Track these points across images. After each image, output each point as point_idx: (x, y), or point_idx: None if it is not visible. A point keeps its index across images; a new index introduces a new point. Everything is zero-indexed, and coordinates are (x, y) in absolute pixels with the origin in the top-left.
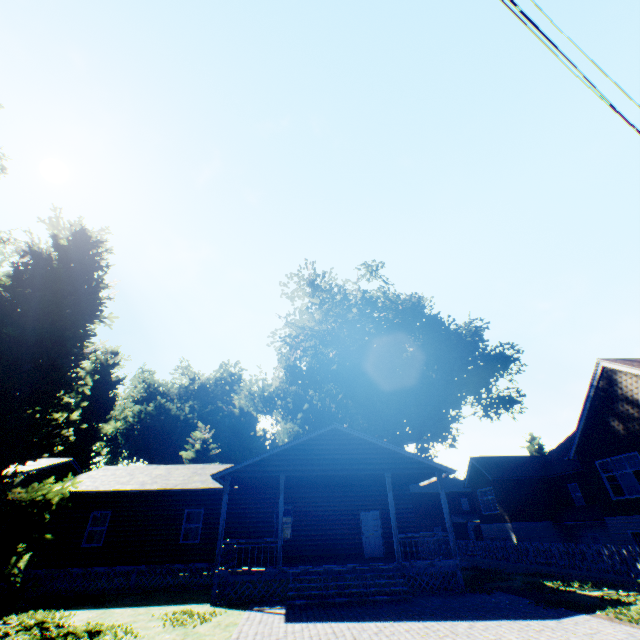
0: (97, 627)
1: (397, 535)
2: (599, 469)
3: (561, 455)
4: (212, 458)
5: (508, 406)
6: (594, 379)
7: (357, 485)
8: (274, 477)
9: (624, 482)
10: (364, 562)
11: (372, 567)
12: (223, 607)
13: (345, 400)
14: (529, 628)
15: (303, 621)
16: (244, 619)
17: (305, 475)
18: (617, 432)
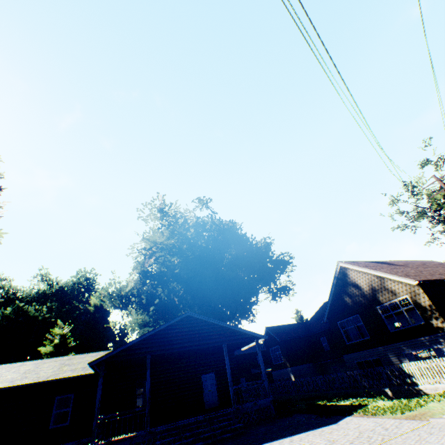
0: None
1: (232, 387)
2: (339, 326)
3: (316, 320)
4: (70, 350)
5: (286, 292)
6: (336, 273)
7: (199, 356)
8: (141, 358)
9: (351, 333)
10: (208, 412)
11: (217, 414)
12: None
13: (185, 294)
14: (324, 432)
15: None
16: None
17: (166, 353)
18: (348, 304)
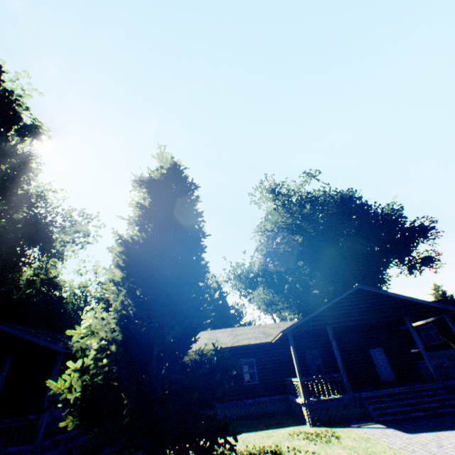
0: (265, 448)
1: (431, 362)
2: None
3: None
4: (207, 325)
5: (429, 264)
6: None
7: (362, 330)
8: (319, 329)
9: None
10: (398, 385)
11: (423, 388)
12: (323, 427)
13: (312, 272)
14: None
15: (422, 432)
16: (367, 434)
17: (344, 325)
18: None
